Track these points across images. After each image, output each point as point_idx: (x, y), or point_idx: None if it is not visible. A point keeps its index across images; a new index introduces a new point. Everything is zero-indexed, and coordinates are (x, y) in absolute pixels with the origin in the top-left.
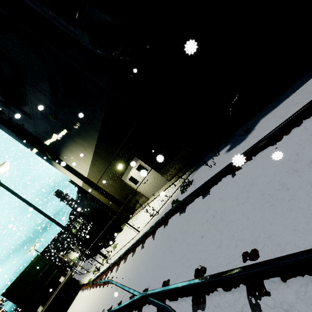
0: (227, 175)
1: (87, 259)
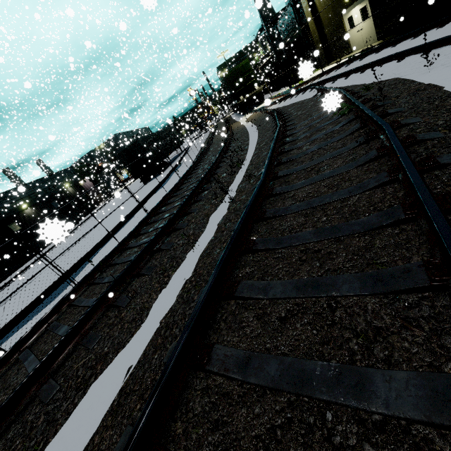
0: (376, 52)
1: (266, 93)
